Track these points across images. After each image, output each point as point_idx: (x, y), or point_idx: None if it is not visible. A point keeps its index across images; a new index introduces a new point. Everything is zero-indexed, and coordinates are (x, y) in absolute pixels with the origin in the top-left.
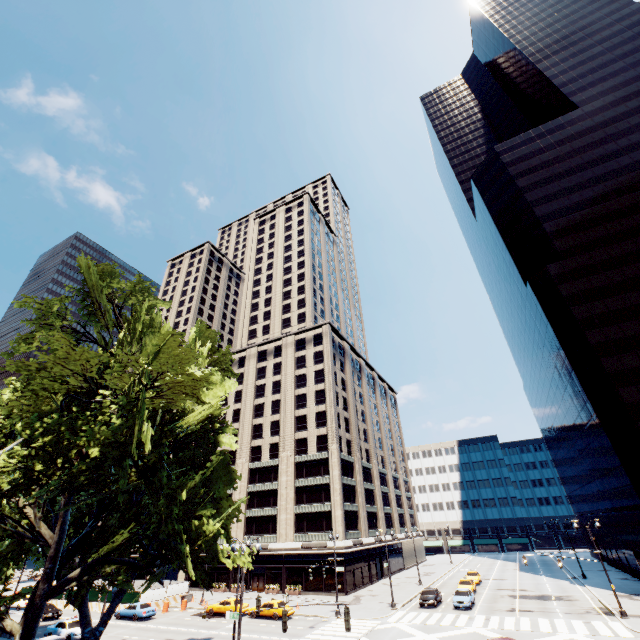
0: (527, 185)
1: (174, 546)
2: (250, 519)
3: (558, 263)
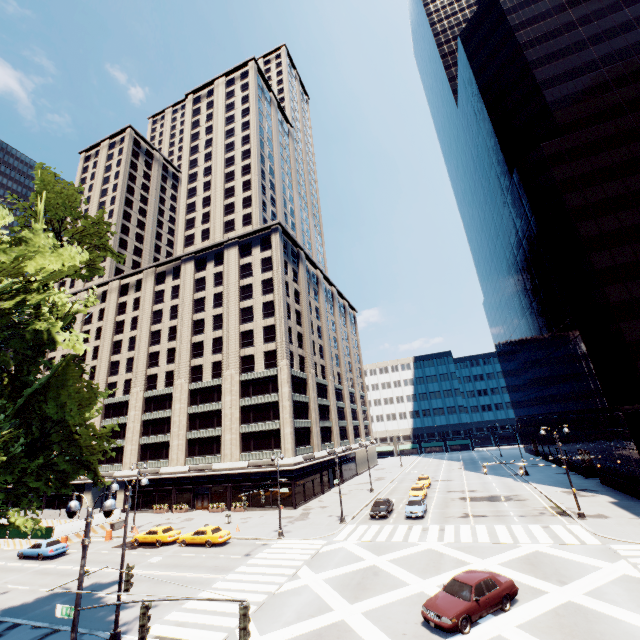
0: (529, 39)
1: None
2: (192, 441)
3: (556, 141)
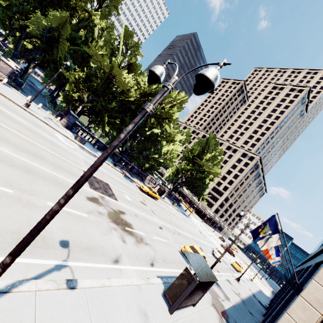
0: None
1: (199, 194)
2: None
3: None
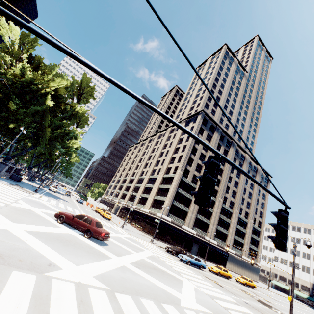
0: None
1: None
2: (141, 198)
3: None
